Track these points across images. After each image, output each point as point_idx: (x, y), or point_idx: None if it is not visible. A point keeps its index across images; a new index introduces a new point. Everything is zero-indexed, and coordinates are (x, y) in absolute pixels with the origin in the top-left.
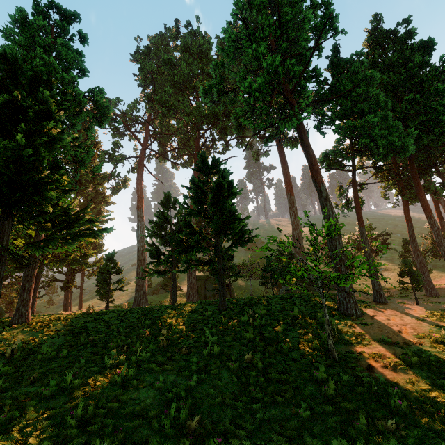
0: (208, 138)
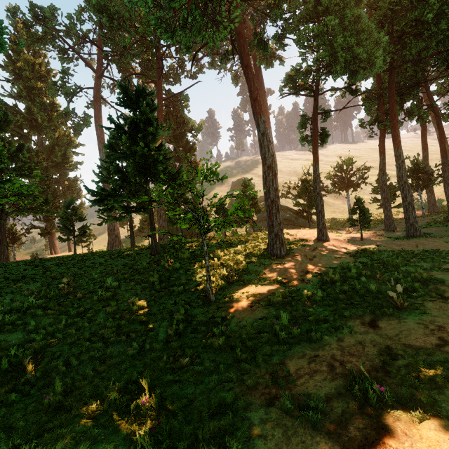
0: (173, 57)
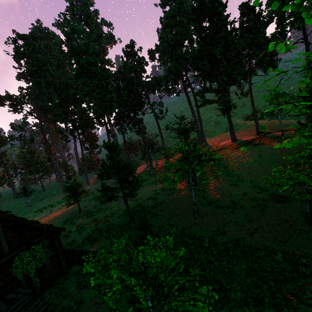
0: None
